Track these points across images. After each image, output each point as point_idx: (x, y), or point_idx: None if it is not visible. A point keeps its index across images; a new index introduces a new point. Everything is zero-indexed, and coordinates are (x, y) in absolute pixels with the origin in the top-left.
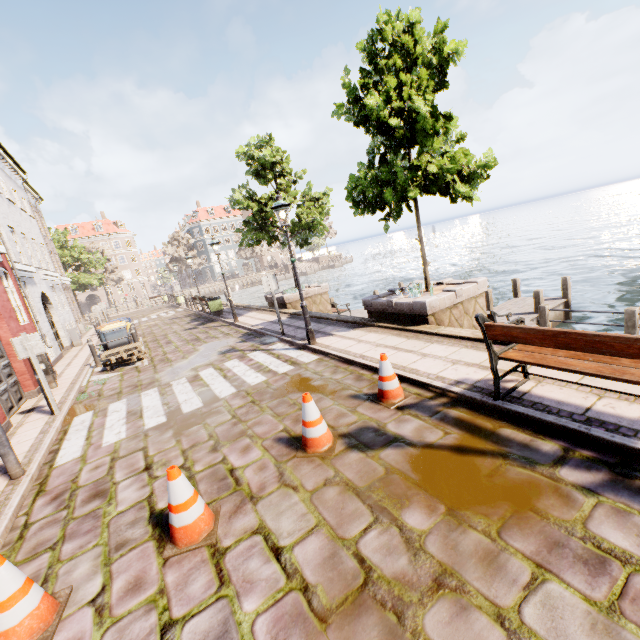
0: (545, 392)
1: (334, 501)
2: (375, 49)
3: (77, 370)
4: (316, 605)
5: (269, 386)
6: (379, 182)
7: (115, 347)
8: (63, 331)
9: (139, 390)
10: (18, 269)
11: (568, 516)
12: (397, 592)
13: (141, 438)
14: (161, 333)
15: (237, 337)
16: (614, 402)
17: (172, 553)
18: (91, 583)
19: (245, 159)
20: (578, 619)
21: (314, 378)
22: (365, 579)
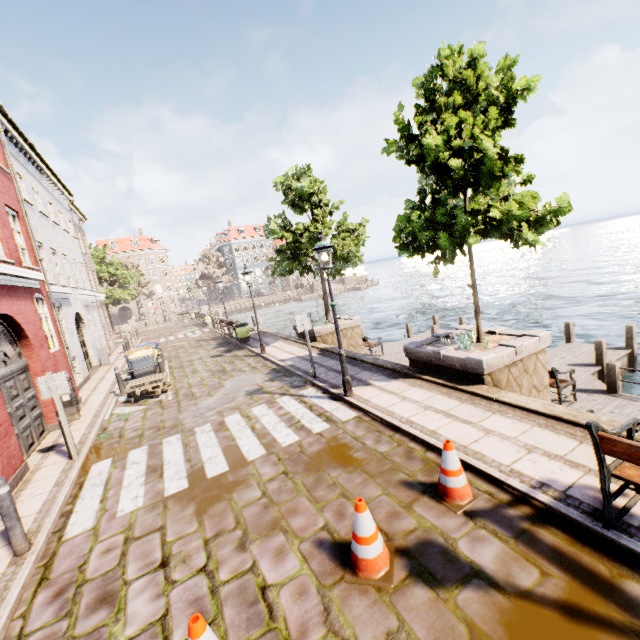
0: None
1: None
2: (434, 85)
3: (102, 398)
4: None
5: (303, 451)
6: (432, 225)
7: (141, 375)
8: (93, 350)
9: (161, 435)
10: (55, 292)
11: None
12: None
13: (159, 510)
14: (187, 358)
15: (265, 373)
16: None
17: None
18: None
19: (282, 189)
20: None
21: (354, 446)
22: None
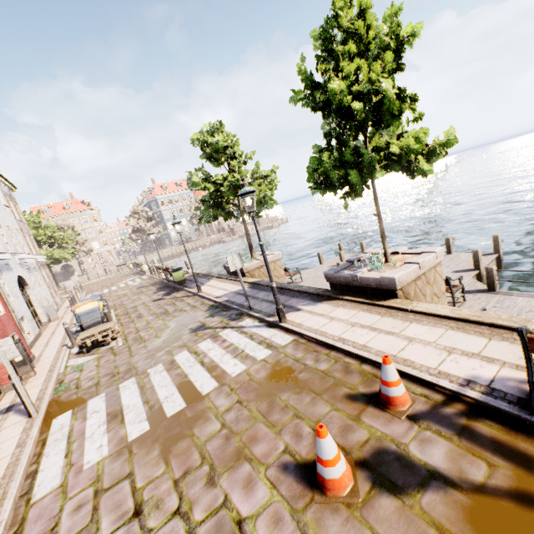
0: None
1: None
2: (331, 36)
3: (54, 352)
4: None
5: (252, 378)
6: (342, 164)
7: (90, 327)
8: (40, 308)
9: (117, 381)
10: None
11: None
12: None
13: (125, 457)
14: (131, 305)
15: (204, 310)
16: None
17: None
18: None
19: (199, 145)
20: None
21: (297, 368)
22: None
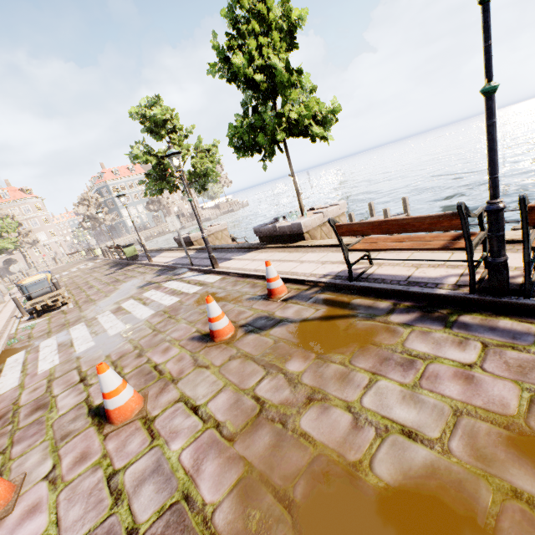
0: (383, 271)
1: (237, 368)
2: (236, 15)
3: (4, 322)
4: (226, 433)
5: (182, 304)
6: (253, 129)
7: (39, 297)
8: None
9: (67, 327)
10: None
11: (393, 342)
12: (282, 411)
13: (74, 361)
14: (83, 281)
15: (152, 273)
16: (426, 269)
17: (110, 430)
18: (42, 466)
19: (138, 118)
20: (395, 396)
21: (219, 292)
22: (260, 409)
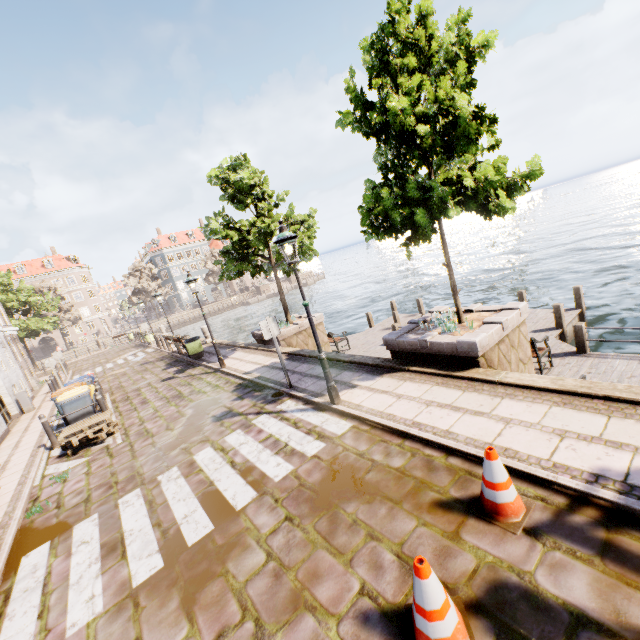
0: None
1: None
2: (386, 45)
3: (27, 456)
4: None
5: (302, 483)
6: (405, 202)
7: (76, 419)
8: (9, 397)
9: (115, 494)
10: None
11: None
12: None
13: (129, 613)
14: (132, 387)
15: (230, 391)
16: None
17: None
18: None
19: (219, 183)
20: None
21: (363, 466)
22: None
